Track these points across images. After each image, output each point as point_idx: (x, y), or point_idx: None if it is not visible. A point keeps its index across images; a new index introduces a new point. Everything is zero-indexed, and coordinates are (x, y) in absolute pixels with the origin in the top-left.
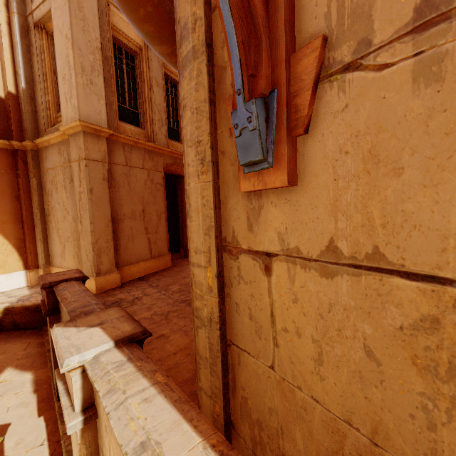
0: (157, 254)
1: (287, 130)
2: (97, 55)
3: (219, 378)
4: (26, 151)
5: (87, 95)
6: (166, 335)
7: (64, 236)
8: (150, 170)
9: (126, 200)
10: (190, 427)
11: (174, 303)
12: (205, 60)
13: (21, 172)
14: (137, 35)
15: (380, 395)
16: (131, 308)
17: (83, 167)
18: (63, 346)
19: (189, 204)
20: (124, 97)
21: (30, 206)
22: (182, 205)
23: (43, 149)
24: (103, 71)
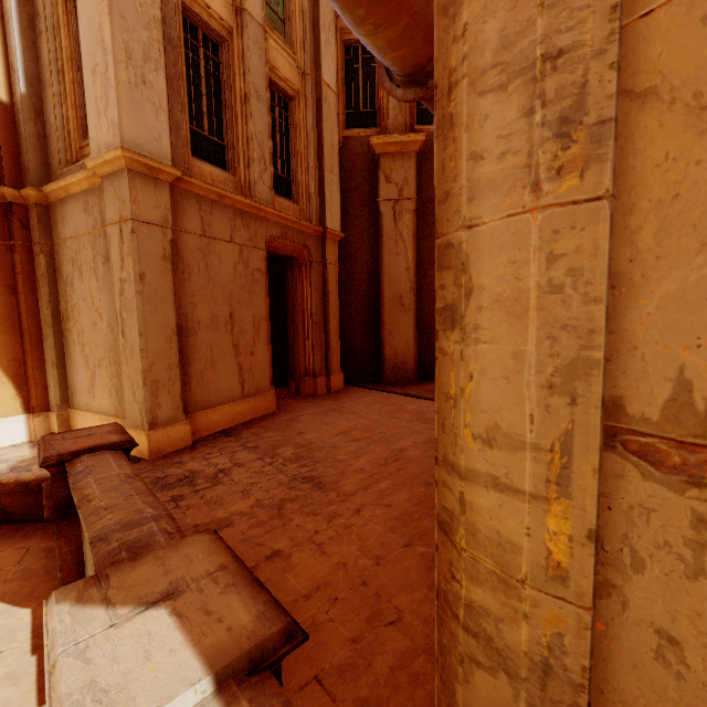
0: (253, 391)
1: None
2: (154, 31)
3: None
4: (27, 206)
5: (135, 104)
6: (284, 554)
7: (93, 356)
8: (244, 246)
9: (202, 296)
10: None
11: (290, 483)
12: None
13: (19, 242)
14: (224, 6)
15: None
16: (213, 490)
17: (128, 235)
18: (68, 695)
19: (468, 288)
20: (200, 115)
21: (34, 304)
22: (293, 308)
23: (58, 204)
24: (165, 63)
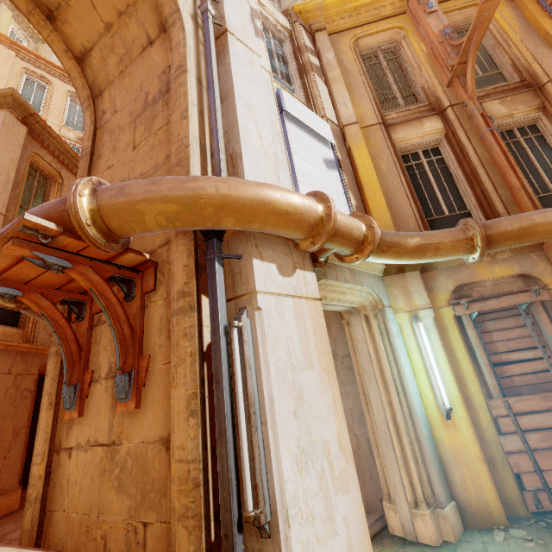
0: None
1: (80, 397)
2: None
3: (34, 539)
4: None
5: None
6: None
7: None
8: (19, 374)
9: None
10: (7, 547)
11: None
12: (61, 358)
13: None
14: None
15: (92, 493)
16: None
17: None
18: None
19: (39, 426)
20: None
21: None
22: None
23: None
24: None
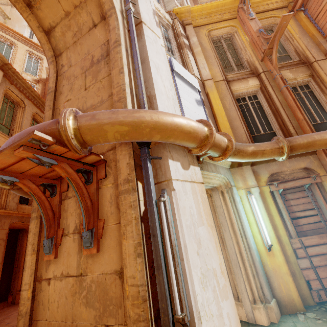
0: None
1: (55, 245)
2: None
3: None
4: None
5: None
6: None
7: None
8: None
9: None
10: None
11: None
12: (40, 220)
13: None
14: None
15: (67, 307)
16: None
17: None
18: None
19: (26, 265)
20: None
21: None
22: (19, 253)
23: None
24: None
